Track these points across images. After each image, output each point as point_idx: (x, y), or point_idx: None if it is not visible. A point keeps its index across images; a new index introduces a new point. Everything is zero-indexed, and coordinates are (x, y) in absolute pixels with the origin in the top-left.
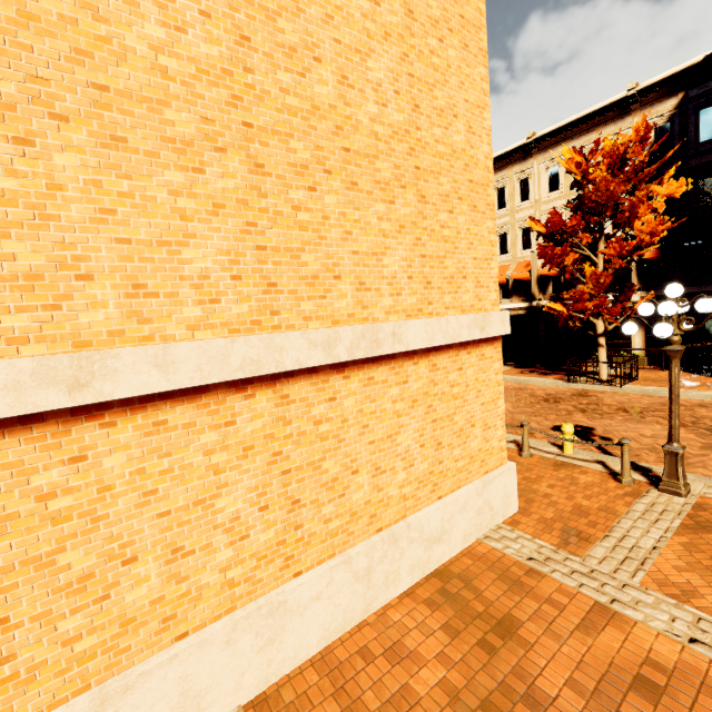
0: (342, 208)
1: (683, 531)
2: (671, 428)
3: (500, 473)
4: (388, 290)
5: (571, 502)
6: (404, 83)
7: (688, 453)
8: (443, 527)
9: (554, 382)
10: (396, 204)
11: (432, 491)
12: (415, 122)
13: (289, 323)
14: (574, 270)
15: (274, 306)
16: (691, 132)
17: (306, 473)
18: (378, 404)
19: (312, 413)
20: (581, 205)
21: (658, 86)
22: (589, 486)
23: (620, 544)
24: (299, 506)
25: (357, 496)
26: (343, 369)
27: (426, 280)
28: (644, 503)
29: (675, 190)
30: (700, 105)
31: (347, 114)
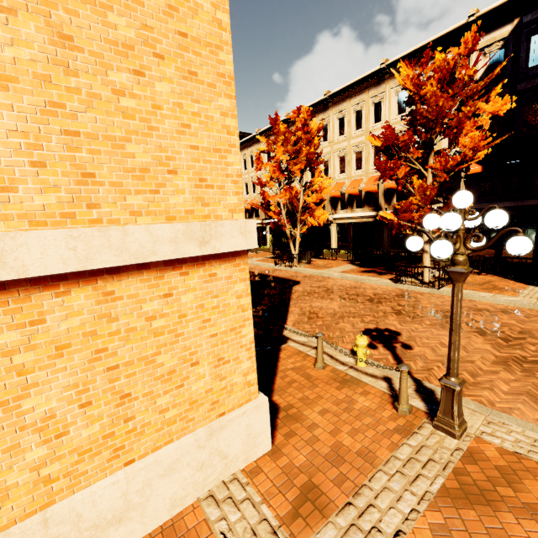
0: None
1: (442, 498)
2: (449, 361)
3: (239, 414)
4: None
5: (334, 438)
6: None
7: (479, 368)
8: (128, 503)
9: (385, 282)
10: None
11: (112, 457)
12: None
13: None
14: (405, 183)
15: None
16: (522, 58)
17: None
18: None
19: None
20: (414, 121)
21: (496, 12)
22: (363, 414)
23: (358, 522)
24: None
25: None
26: None
27: (82, 171)
28: (411, 445)
29: (500, 108)
30: (532, 30)
31: None
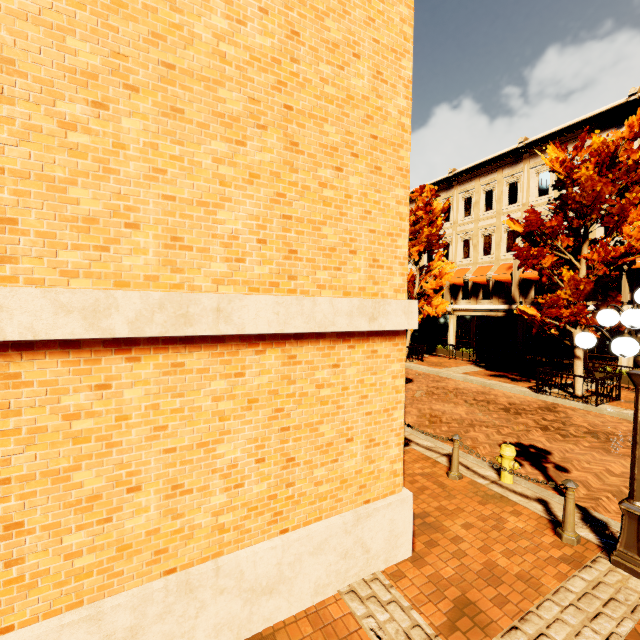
0: (151, 138)
1: None
2: (633, 480)
3: (385, 505)
4: (222, 253)
5: (484, 556)
6: (277, 2)
7: None
8: (280, 574)
9: (522, 390)
10: (248, 146)
11: (271, 521)
12: (290, 52)
13: (34, 276)
14: (552, 274)
15: (7, 250)
16: None
17: (40, 485)
18: (188, 400)
19: (61, 402)
20: (563, 205)
21: None
22: (516, 535)
23: None
24: (20, 532)
25: (135, 523)
26: (128, 348)
27: (289, 248)
28: (585, 579)
29: None
30: None
31: (175, 21)
